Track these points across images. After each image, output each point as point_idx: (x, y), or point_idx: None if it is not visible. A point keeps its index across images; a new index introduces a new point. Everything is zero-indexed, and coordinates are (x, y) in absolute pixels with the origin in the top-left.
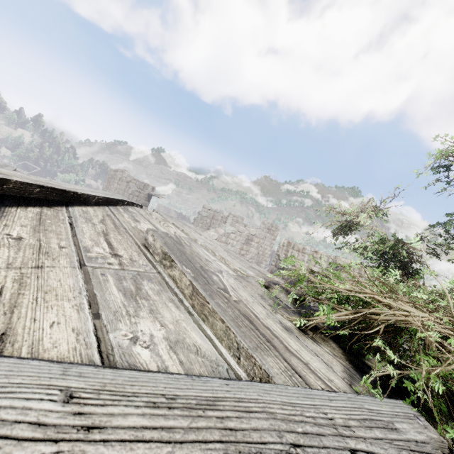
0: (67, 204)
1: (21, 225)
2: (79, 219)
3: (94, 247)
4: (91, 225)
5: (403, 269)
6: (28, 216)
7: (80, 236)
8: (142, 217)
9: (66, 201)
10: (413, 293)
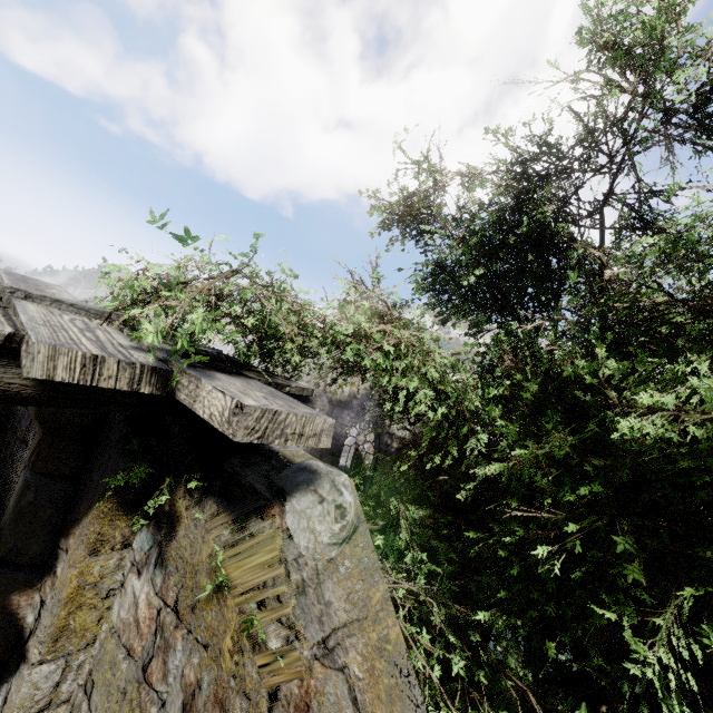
0: None
1: None
2: None
3: None
4: None
5: None
6: None
7: None
8: None
9: None
10: None
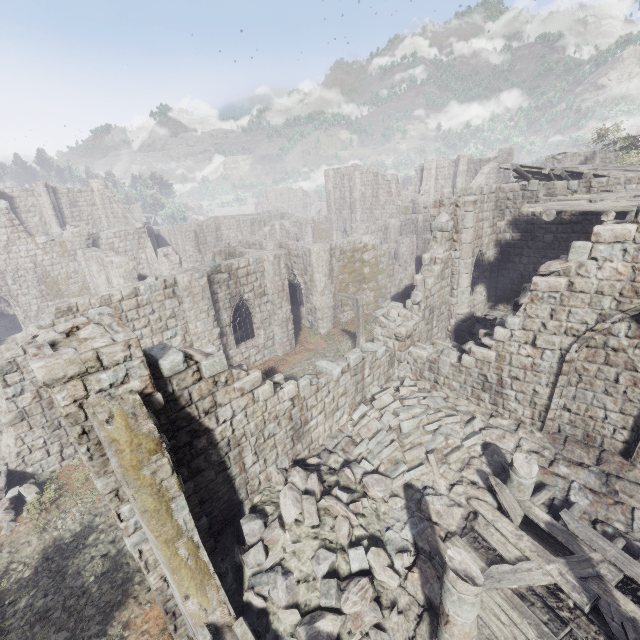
0: None
1: None
2: None
3: None
4: None
5: (633, 145)
6: None
7: None
8: None
9: None
10: (639, 153)
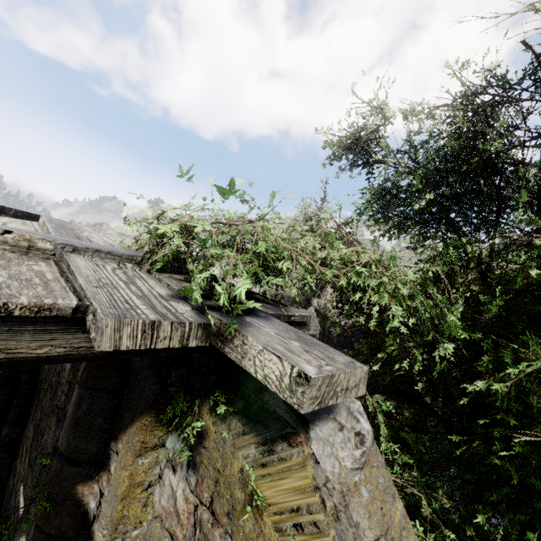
0: None
1: None
2: None
3: None
4: None
5: None
6: None
7: None
8: None
9: None
10: None
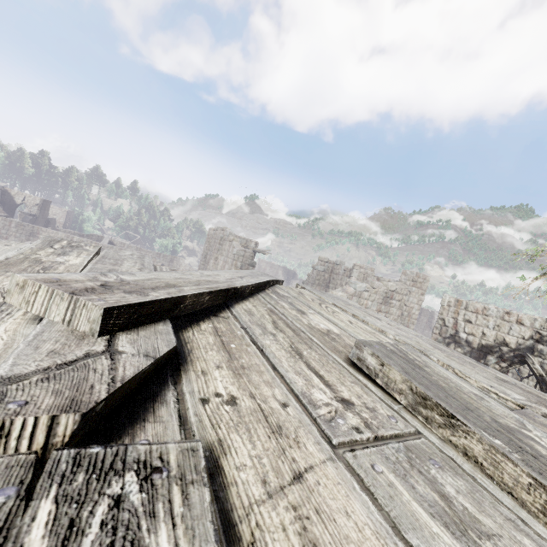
0: (226, 304)
1: (216, 365)
2: (254, 330)
3: (311, 389)
4: (273, 339)
5: None
6: (210, 343)
7: (281, 368)
8: (299, 302)
9: (227, 301)
10: None
